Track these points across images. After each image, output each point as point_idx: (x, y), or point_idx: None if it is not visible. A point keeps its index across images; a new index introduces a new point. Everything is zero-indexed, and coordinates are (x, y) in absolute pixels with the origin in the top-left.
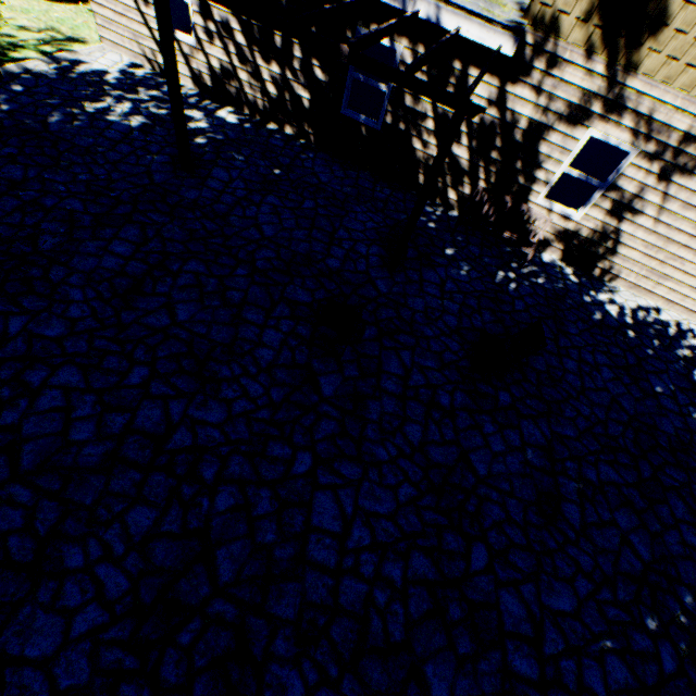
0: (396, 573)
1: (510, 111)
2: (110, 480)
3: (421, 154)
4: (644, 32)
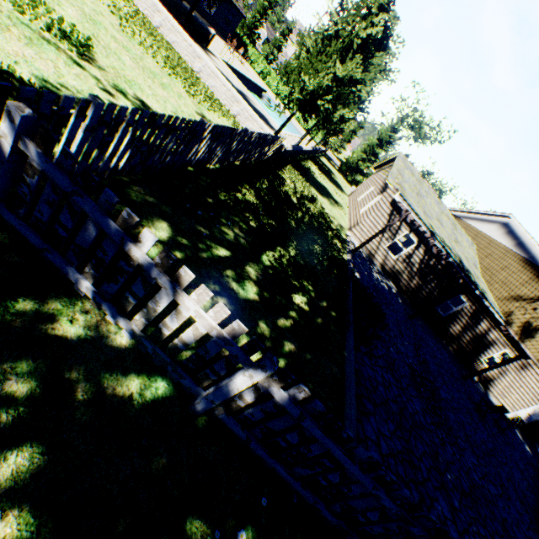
0: (533, 498)
1: (487, 334)
2: (491, 458)
3: (452, 330)
4: (528, 336)
